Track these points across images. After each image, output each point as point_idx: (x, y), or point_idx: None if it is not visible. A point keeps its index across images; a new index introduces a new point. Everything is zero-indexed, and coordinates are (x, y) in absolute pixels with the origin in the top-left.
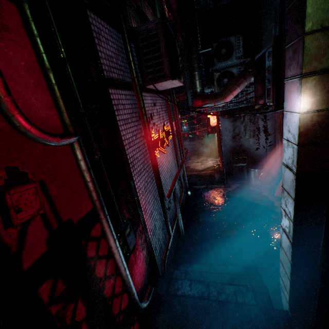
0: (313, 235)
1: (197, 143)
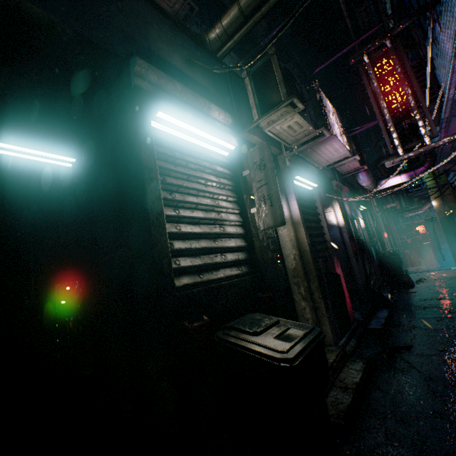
0: (451, 235)
1: (410, 268)
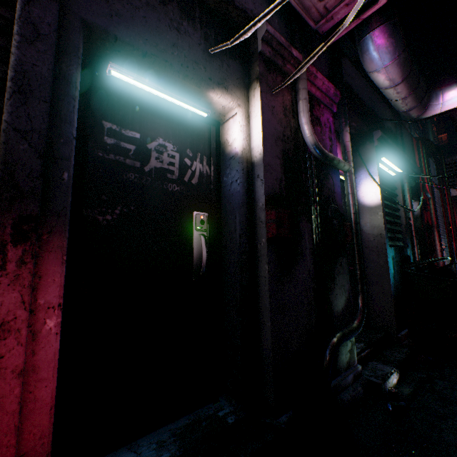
0: None
1: None
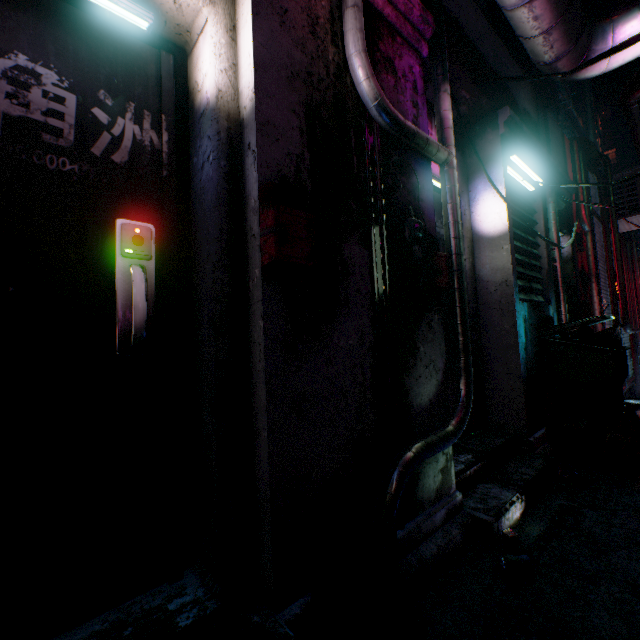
0: None
1: None
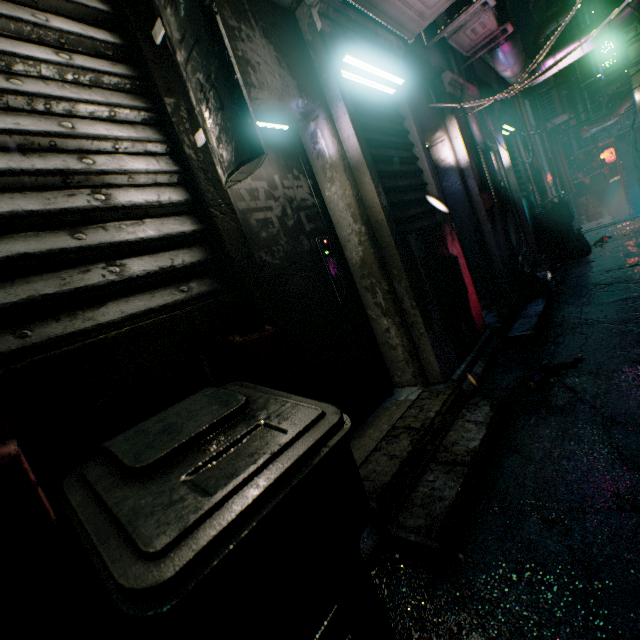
0: None
1: (585, 226)
